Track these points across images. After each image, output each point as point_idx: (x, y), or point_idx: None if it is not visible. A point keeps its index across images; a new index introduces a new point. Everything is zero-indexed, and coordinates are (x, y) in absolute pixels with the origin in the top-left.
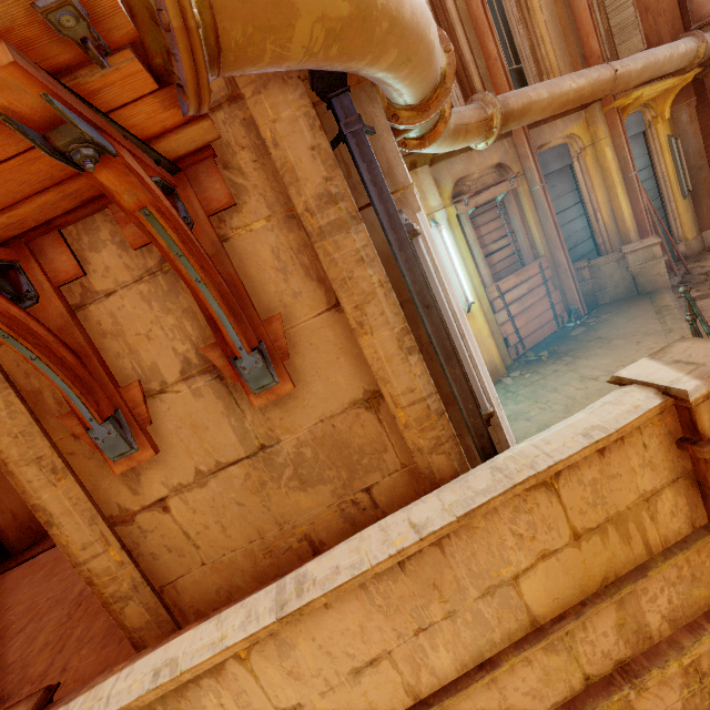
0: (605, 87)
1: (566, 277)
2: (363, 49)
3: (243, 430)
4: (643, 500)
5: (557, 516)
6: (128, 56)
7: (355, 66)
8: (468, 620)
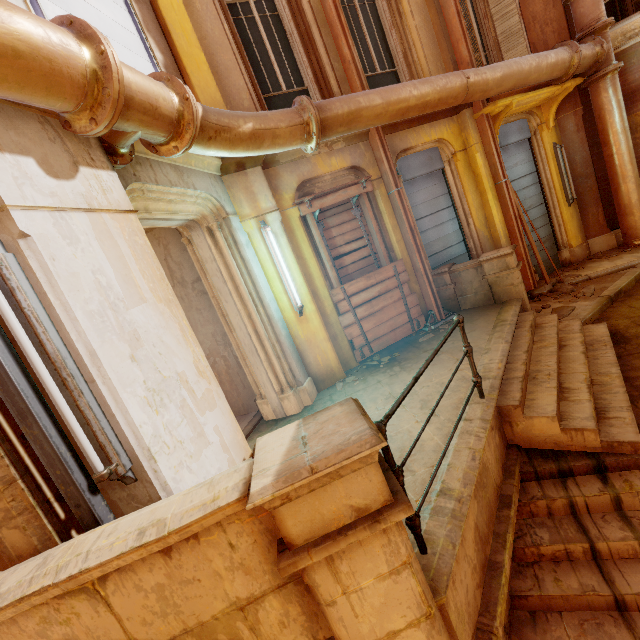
0: (456, 94)
1: (423, 282)
2: None
3: None
4: (238, 609)
5: (109, 627)
6: None
7: None
8: None
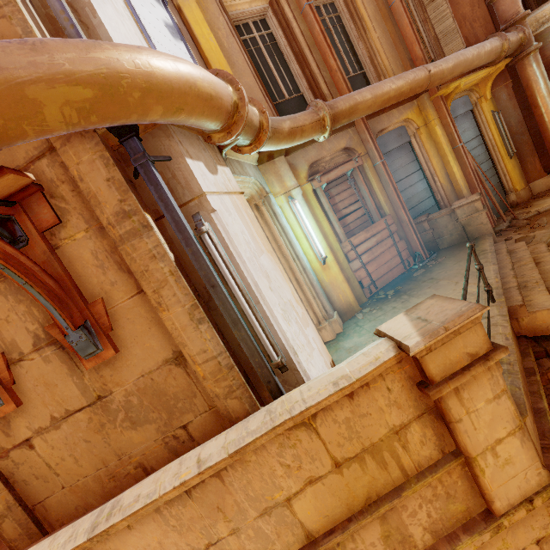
0: (422, 84)
1: (408, 230)
2: (123, 112)
3: (83, 386)
4: (394, 433)
5: (318, 449)
6: None
7: (127, 121)
8: (251, 535)
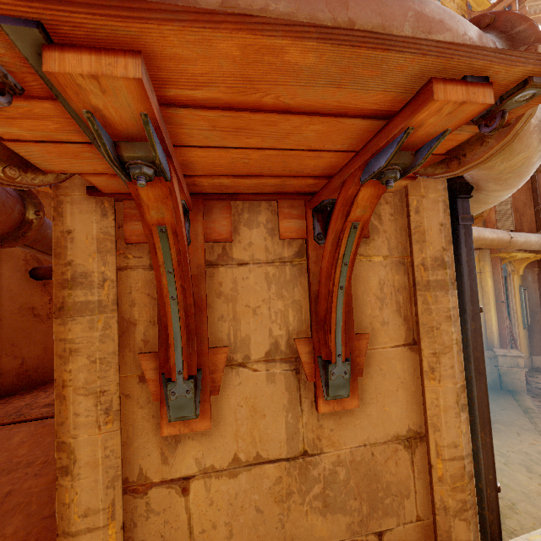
0: (504, 244)
1: None
2: (512, 181)
3: (294, 430)
4: None
5: None
6: (477, 129)
7: (492, 187)
8: None
